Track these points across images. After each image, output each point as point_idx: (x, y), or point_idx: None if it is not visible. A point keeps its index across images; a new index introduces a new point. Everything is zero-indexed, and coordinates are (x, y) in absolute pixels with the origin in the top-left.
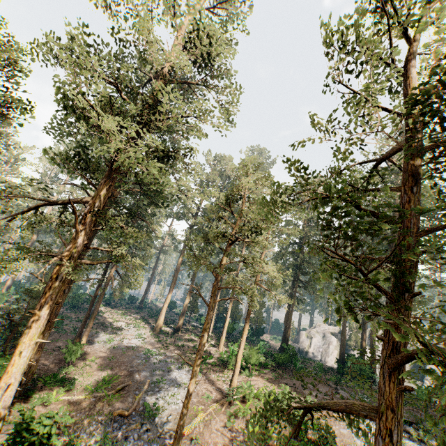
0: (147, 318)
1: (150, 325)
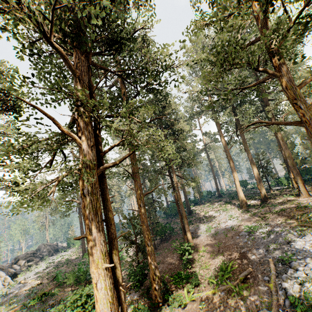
0: (229, 201)
1: (235, 205)
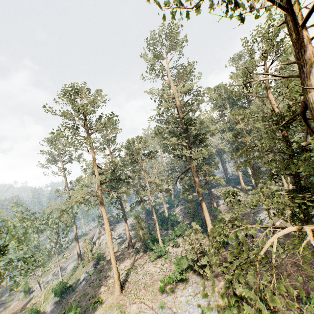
0: (235, 186)
1: (239, 189)
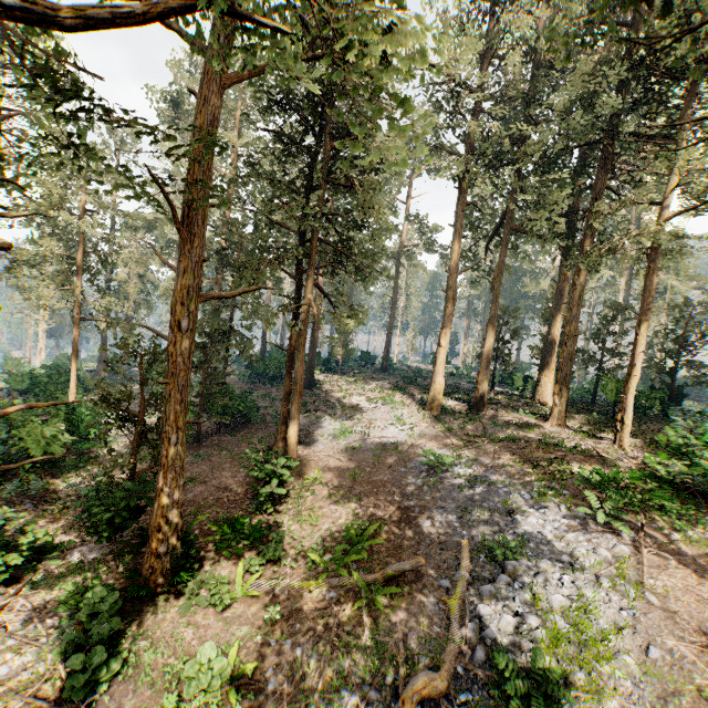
0: (403, 387)
1: (413, 397)
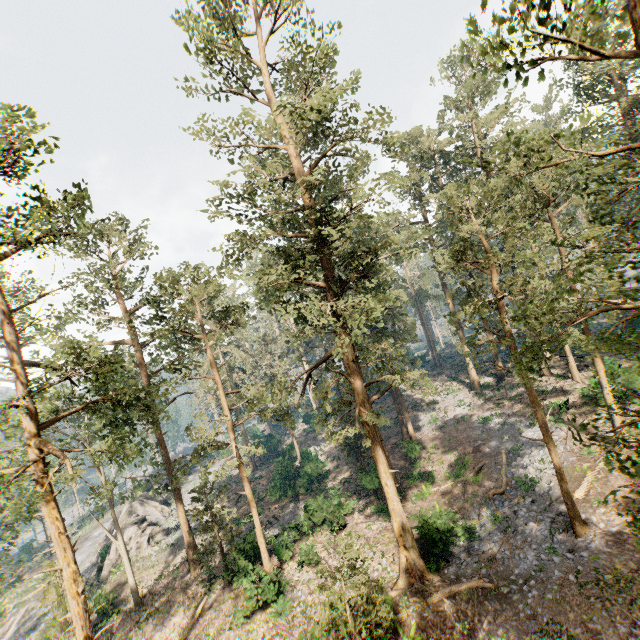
0: (455, 376)
1: (463, 383)
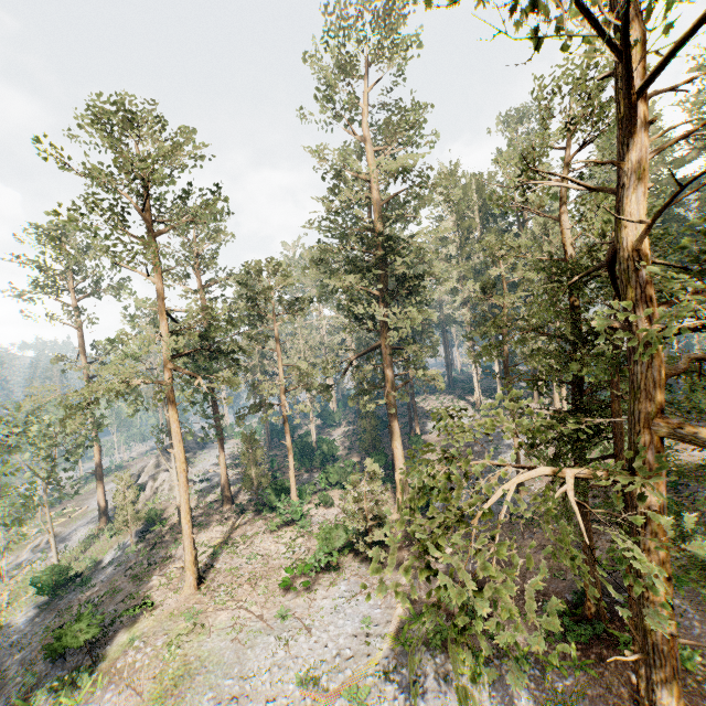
0: (464, 396)
1: (469, 402)
